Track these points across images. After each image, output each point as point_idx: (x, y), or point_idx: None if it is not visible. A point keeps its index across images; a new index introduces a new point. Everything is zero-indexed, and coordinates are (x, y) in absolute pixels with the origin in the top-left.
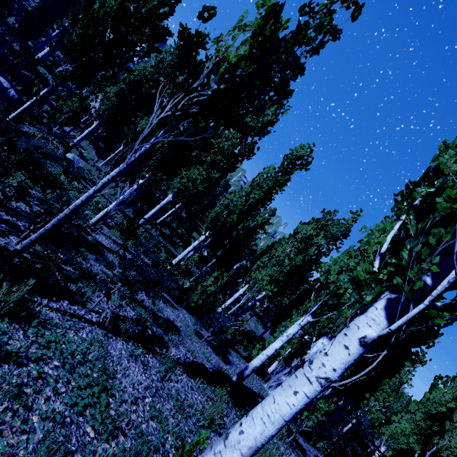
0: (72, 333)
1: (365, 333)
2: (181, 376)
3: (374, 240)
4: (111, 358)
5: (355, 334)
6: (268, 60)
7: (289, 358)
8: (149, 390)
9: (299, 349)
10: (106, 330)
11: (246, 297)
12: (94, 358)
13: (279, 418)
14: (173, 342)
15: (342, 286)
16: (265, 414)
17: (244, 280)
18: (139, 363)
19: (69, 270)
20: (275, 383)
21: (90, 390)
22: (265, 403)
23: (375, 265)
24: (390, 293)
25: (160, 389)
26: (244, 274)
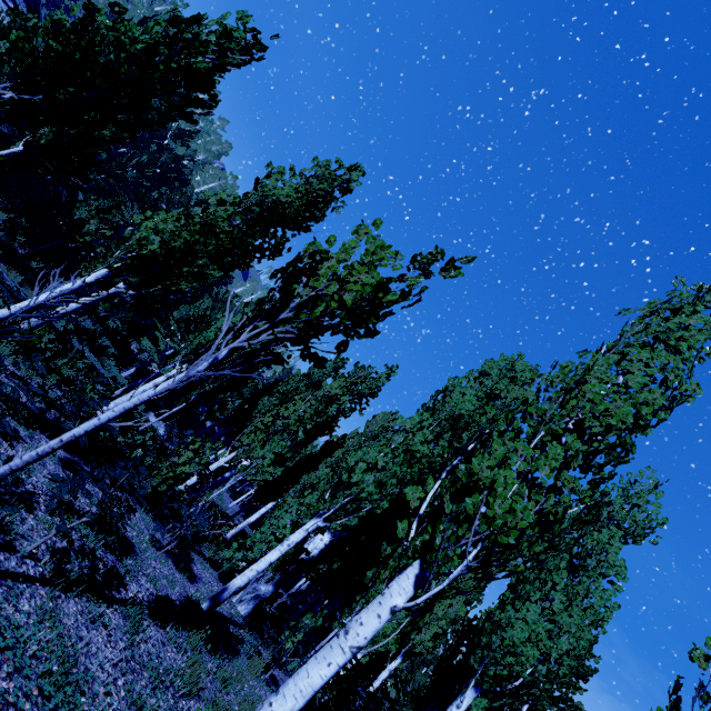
0: (10, 609)
1: (396, 602)
2: (149, 629)
3: (416, 494)
4: (66, 632)
5: (388, 603)
6: (368, 320)
7: (281, 566)
8: (119, 667)
9: (296, 555)
10: (51, 585)
11: (235, 480)
12: (54, 643)
13: (311, 691)
14: (134, 574)
15: (365, 489)
16: (298, 690)
17: (230, 445)
18: (100, 627)
19: (5, 503)
20: (251, 595)
21: (62, 696)
22: (299, 677)
23: (414, 526)
24: (421, 563)
25: (131, 660)
26: (232, 436)
